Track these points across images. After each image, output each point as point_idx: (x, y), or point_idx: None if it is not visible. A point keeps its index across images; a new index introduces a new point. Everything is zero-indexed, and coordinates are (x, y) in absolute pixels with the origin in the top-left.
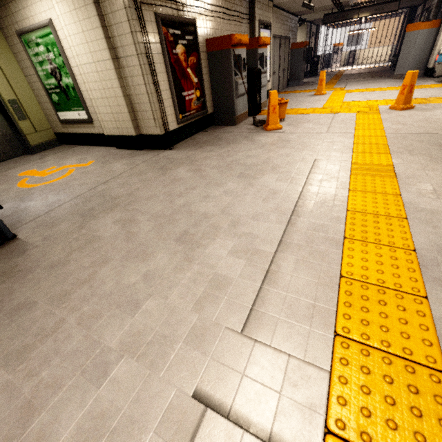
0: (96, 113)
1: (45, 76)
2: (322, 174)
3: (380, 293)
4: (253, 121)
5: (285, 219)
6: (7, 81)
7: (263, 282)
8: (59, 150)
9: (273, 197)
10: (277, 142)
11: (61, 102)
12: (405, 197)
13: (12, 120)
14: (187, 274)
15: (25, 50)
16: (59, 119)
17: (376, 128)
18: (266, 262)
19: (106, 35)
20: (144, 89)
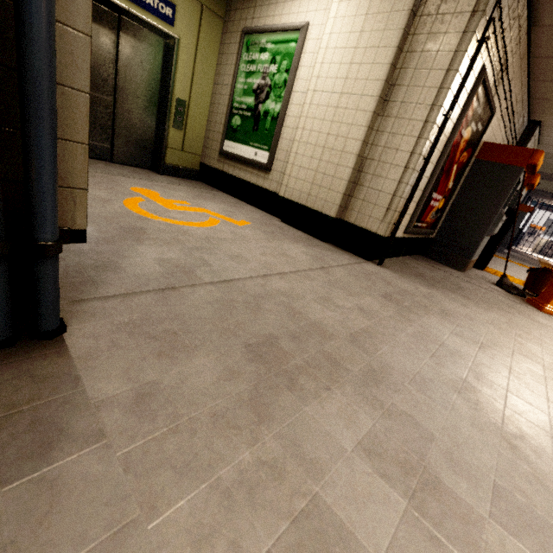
0: (287, 161)
1: (244, 91)
2: None
3: None
4: (499, 281)
5: None
6: (192, 78)
7: None
8: (196, 185)
9: None
10: None
11: (240, 129)
12: None
13: (165, 122)
14: None
15: (240, 52)
16: (222, 149)
17: None
18: None
19: (395, 62)
20: (405, 159)
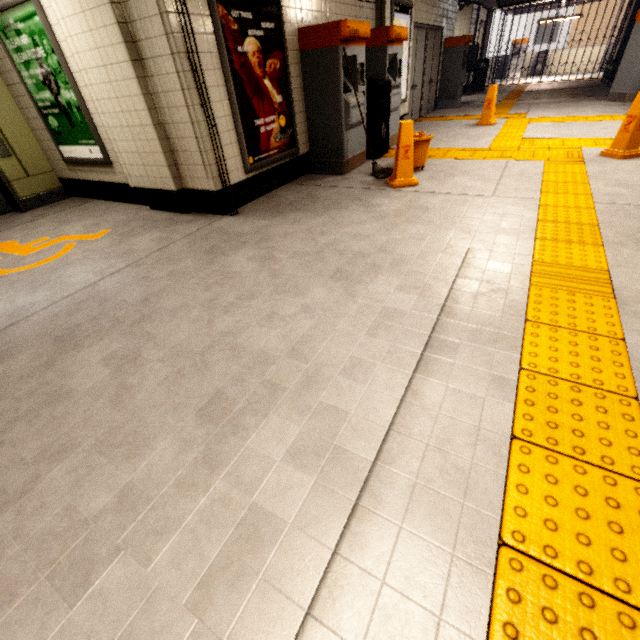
0: (114, 151)
1: (36, 86)
2: (479, 281)
3: (583, 604)
4: (372, 170)
5: (403, 380)
6: None
7: (341, 541)
8: (64, 206)
9: (386, 325)
10: (408, 211)
11: (62, 130)
12: (633, 346)
13: None
14: (200, 500)
15: (2, 41)
16: (63, 158)
17: (577, 191)
18: (355, 484)
19: (120, 18)
20: (186, 114)
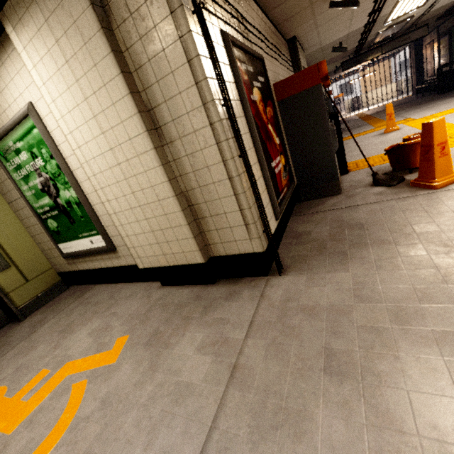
0: (120, 236)
1: (35, 195)
2: None
3: None
4: (374, 180)
5: None
6: None
7: None
8: (64, 301)
9: None
10: None
11: (61, 229)
12: None
13: None
14: None
15: (2, 165)
16: (62, 254)
17: None
18: None
19: (132, 88)
20: (222, 170)
